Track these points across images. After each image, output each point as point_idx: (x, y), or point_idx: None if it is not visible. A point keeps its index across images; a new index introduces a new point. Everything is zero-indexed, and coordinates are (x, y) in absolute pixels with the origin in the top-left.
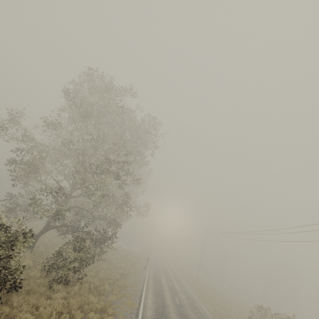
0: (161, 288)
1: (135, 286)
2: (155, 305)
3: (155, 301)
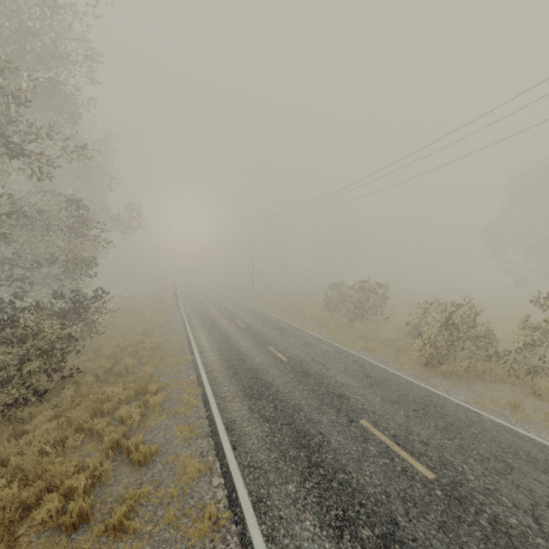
0: (213, 320)
1: (173, 336)
2: (216, 344)
3: (213, 339)
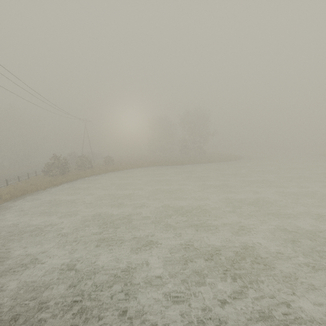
0: None
1: None
2: None
3: None
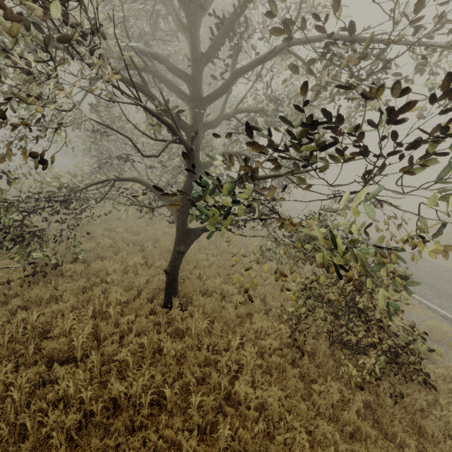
0: None
1: None
2: None
3: None
